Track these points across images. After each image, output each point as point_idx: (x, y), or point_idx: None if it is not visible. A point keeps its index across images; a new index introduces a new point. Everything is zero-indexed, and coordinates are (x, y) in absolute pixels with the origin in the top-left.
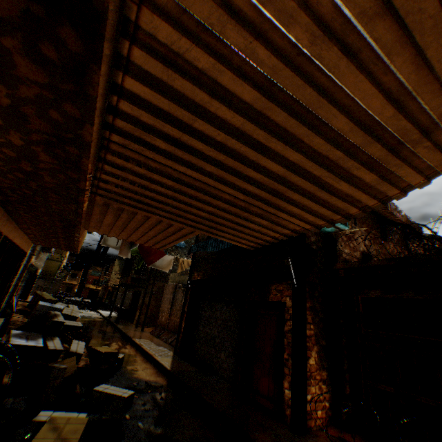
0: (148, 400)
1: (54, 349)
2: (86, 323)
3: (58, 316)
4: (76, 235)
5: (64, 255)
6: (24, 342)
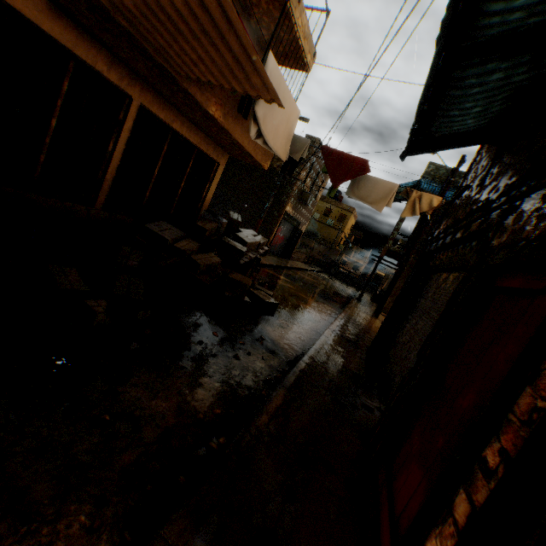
0: (215, 346)
1: (177, 247)
2: (325, 287)
3: (207, 224)
4: (193, 99)
5: (344, 224)
6: (156, 230)
